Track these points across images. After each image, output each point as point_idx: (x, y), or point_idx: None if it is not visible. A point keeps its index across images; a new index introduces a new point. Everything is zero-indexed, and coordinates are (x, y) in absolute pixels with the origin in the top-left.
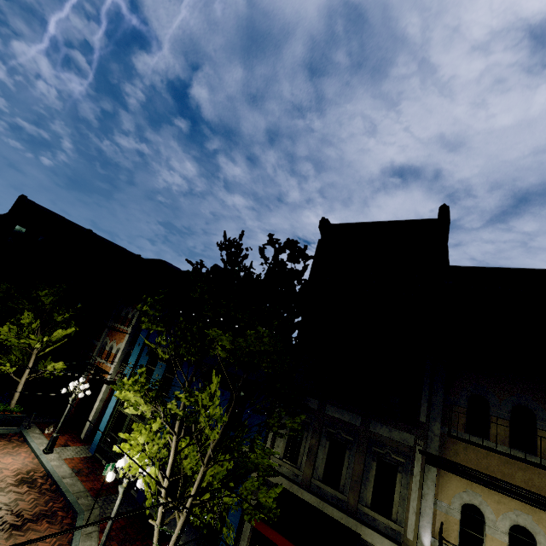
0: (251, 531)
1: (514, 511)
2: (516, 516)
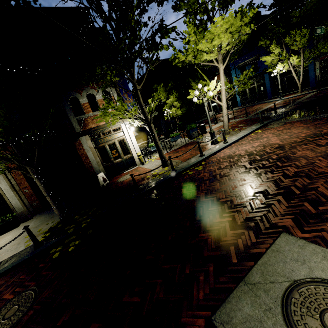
0: (319, 70)
1: None
2: None
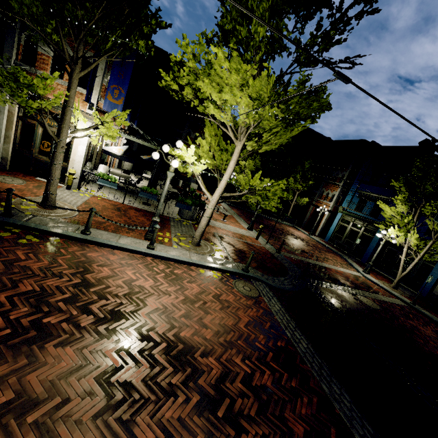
0: None
1: None
2: None
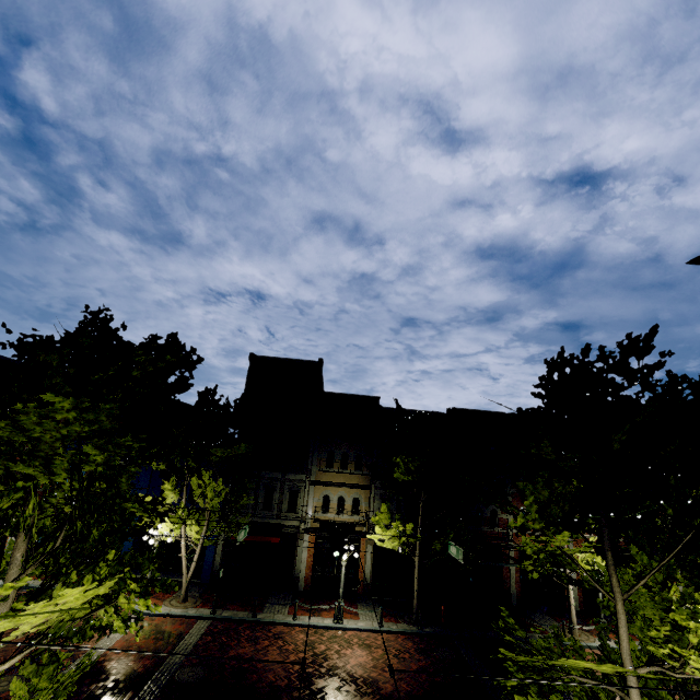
0: (223, 550)
1: (339, 492)
2: (340, 493)
